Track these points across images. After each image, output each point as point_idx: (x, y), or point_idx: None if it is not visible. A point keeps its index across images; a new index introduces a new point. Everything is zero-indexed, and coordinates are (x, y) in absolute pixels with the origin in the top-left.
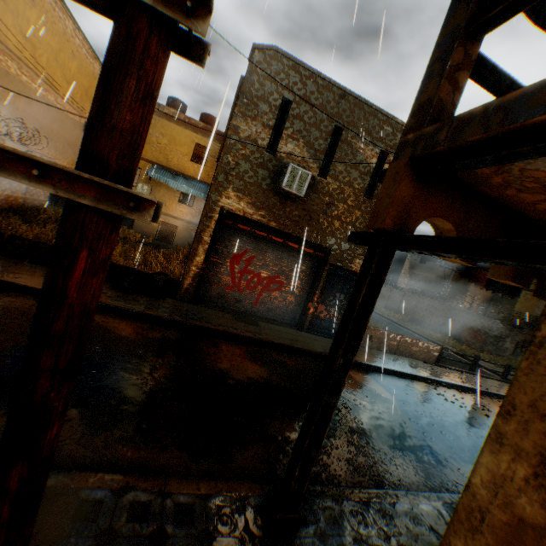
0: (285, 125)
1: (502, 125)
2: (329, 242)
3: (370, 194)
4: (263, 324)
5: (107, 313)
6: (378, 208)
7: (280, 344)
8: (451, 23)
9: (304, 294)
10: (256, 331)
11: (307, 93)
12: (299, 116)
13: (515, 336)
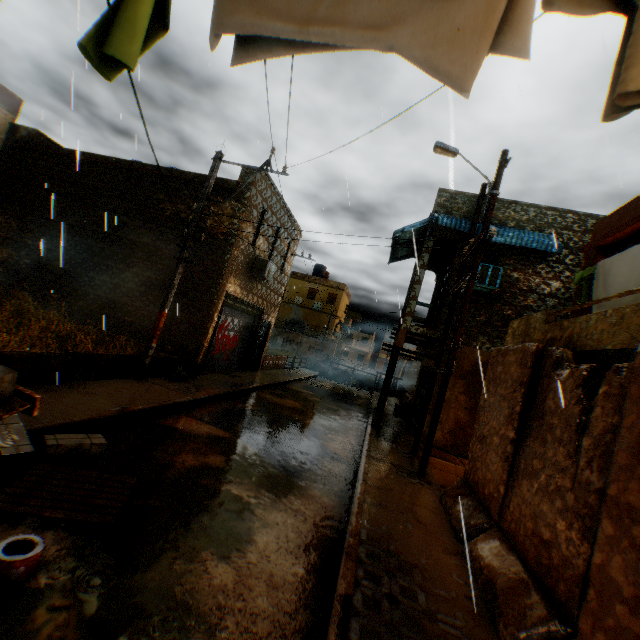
0: (261, 226)
1: (429, 335)
2: (264, 305)
3: (282, 270)
4: (237, 374)
5: (217, 401)
6: (399, 341)
7: (268, 384)
8: (413, 298)
9: (245, 344)
10: (251, 381)
11: (272, 204)
12: (267, 220)
13: (284, 335)
